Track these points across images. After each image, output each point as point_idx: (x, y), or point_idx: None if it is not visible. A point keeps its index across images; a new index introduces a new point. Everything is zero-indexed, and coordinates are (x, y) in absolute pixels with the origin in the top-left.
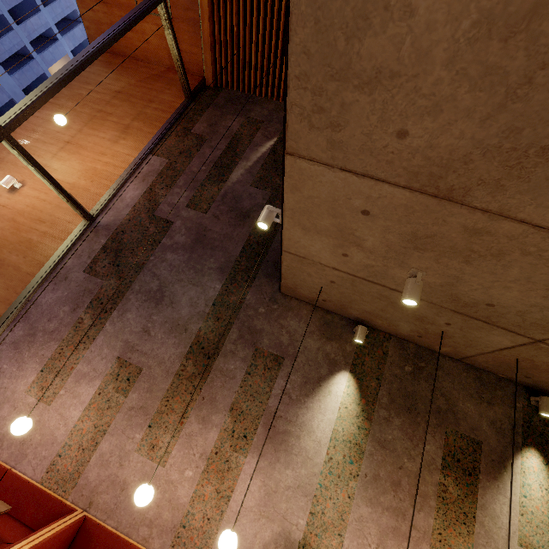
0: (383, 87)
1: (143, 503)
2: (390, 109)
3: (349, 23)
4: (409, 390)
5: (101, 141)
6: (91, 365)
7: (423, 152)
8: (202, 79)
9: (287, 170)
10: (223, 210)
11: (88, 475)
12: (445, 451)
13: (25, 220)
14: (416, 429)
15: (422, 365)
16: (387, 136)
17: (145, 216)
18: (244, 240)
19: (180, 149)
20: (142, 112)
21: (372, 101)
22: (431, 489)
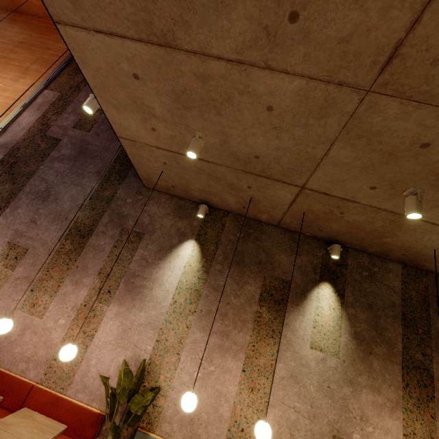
0: None
1: None
2: None
3: None
4: (239, 250)
5: (4, 80)
6: None
7: None
8: None
9: (67, 42)
10: (103, 129)
11: None
12: (262, 289)
13: None
14: (242, 276)
15: (251, 232)
16: None
17: (38, 136)
18: (118, 150)
19: (71, 85)
20: (40, 57)
21: None
22: (250, 316)
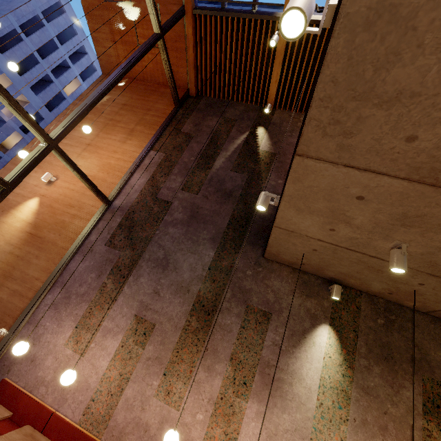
0: (401, 104)
1: None
2: (404, 120)
3: (380, 58)
4: (384, 341)
5: (113, 142)
6: (114, 322)
7: (428, 152)
8: (187, 90)
9: (294, 167)
10: (210, 191)
11: (117, 418)
12: (424, 397)
13: (59, 206)
14: (395, 376)
15: (392, 318)
16: (395, 140)
17: (150, 199)
18: (229, 215)
19: (173, 145)
20: (143, 119)
21: (388, 115)
22: (417, 433)
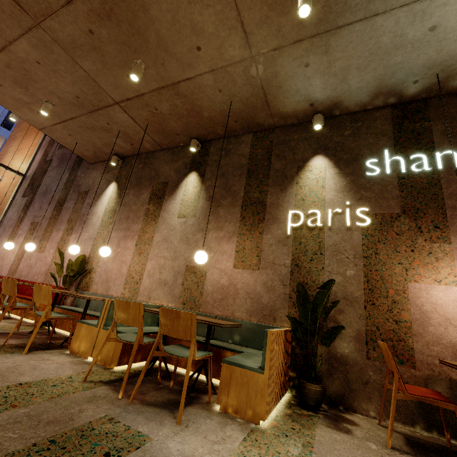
0: None
1: (6, 246)
2: None
3: None
4: (139, 176)
5: (29, 142)
6: (22, 230)
7: None
8: None
9: None
10: None
11: (20, 267)
12: (151, 194)
13: (4, 190)
14: (140, 191)
15: (147, 161)
16: None
17: (43, 163)
18: None
19: None
20: None
21: None
22: (142, 213)
